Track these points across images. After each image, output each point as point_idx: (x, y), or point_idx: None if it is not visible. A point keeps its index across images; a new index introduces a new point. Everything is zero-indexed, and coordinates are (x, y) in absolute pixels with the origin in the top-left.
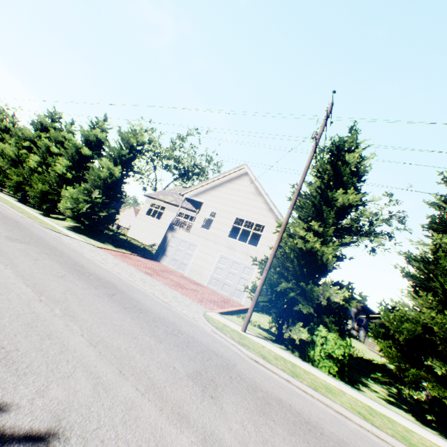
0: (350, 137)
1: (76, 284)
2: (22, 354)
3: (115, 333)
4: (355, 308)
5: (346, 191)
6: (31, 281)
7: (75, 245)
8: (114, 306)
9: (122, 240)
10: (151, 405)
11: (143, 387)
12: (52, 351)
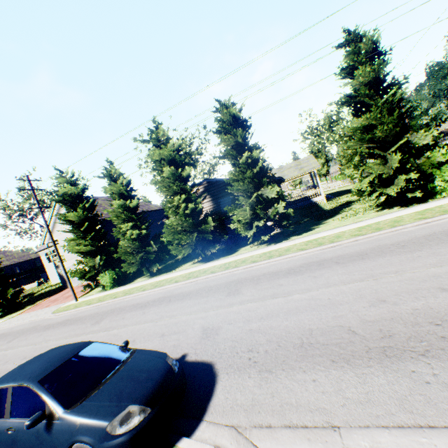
0: (57, 178)
1: None
2: None
3: None
4: None
5: (77, 207)
6: None
7: None
8: None
9: (38, 296)
10: None
11: None
12: None
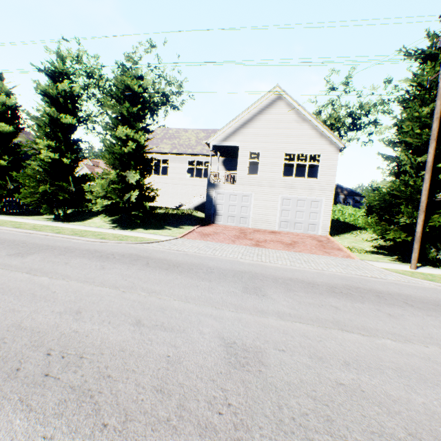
0: None
1: (407, 315)
2: None
3: None
4: (343, 195)
5: None
6: None
7: (202, 252)
8: None
9: (165, 216)
10: None
11: None
12: None
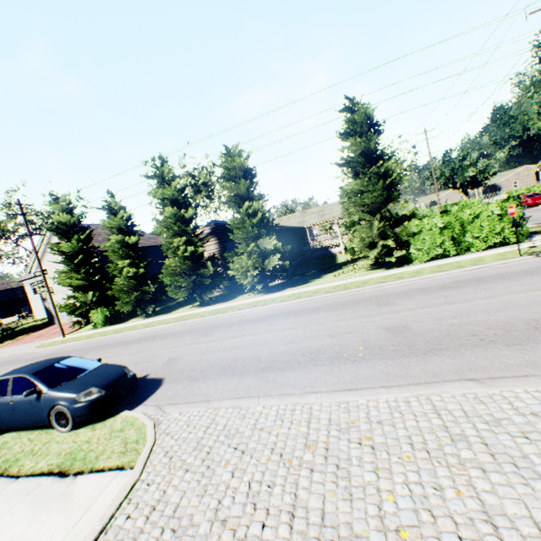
0: (51, 204)
1: None
2: None
3: None
4: None
5: (72, 238)
6: None
7: None
8: None
9: (20, 330)
10: None
11: None
12: None
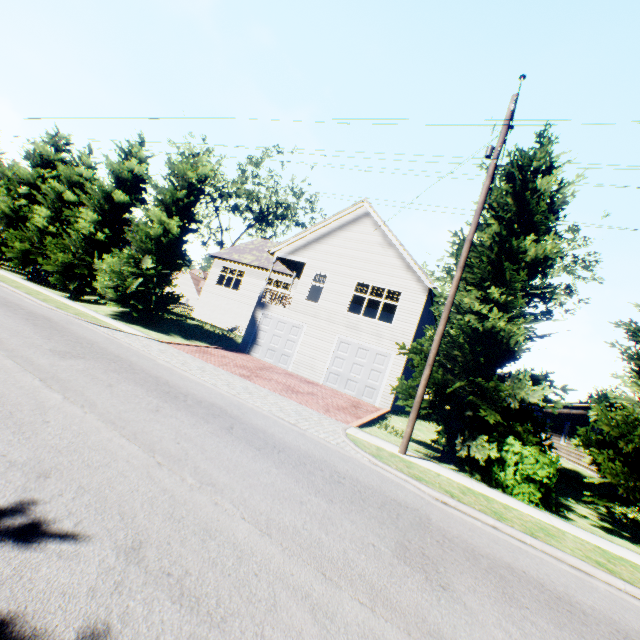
0: (540, 151)
1: (180, 420)
2: (197, 580)
3: (275, 501)
4: None
5: (537, 237)
6: (127, 429)
7: (137, 346)
8: (245, 450)
9: (191, 327)
10: (393, 629)
11: (364, 596)
12: (228, 561)
